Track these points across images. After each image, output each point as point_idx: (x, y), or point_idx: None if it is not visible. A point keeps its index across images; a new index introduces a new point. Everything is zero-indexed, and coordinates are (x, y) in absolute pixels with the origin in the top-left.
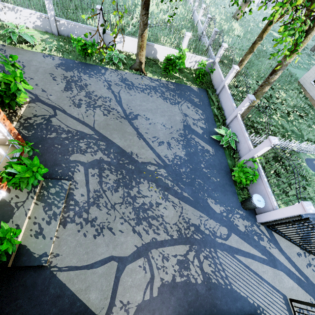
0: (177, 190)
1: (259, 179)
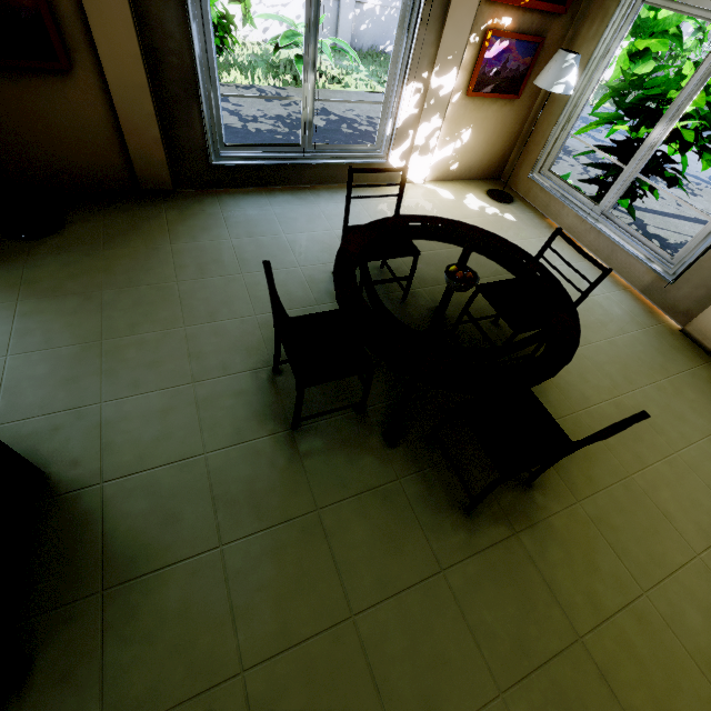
0: None
1: None
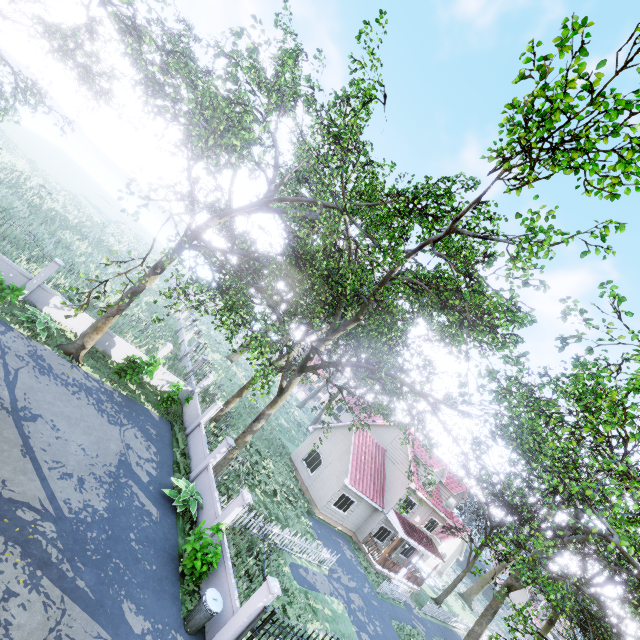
0: (68, 571)
1: (222, 565)
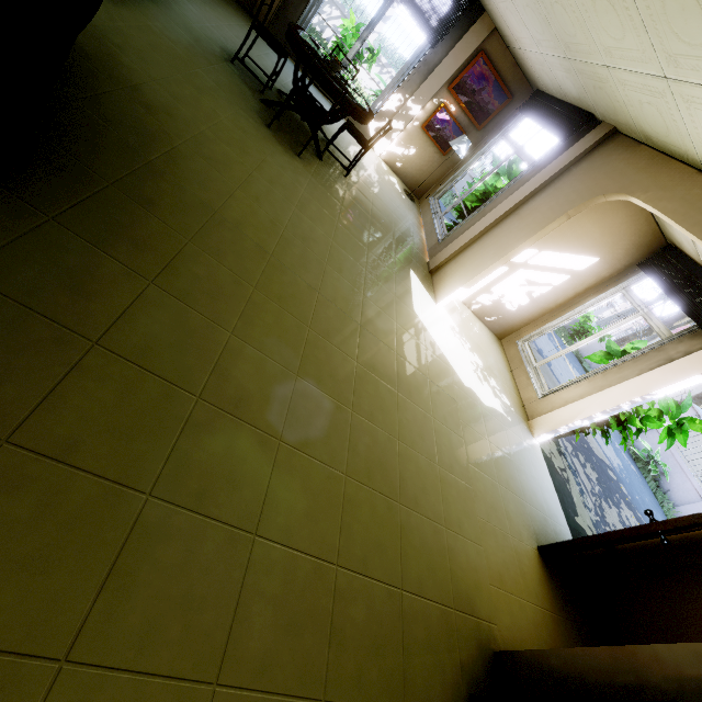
0: None
1: None
